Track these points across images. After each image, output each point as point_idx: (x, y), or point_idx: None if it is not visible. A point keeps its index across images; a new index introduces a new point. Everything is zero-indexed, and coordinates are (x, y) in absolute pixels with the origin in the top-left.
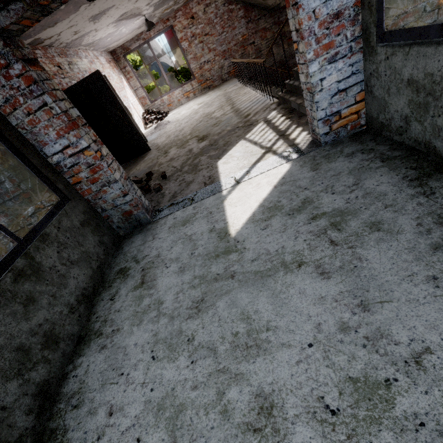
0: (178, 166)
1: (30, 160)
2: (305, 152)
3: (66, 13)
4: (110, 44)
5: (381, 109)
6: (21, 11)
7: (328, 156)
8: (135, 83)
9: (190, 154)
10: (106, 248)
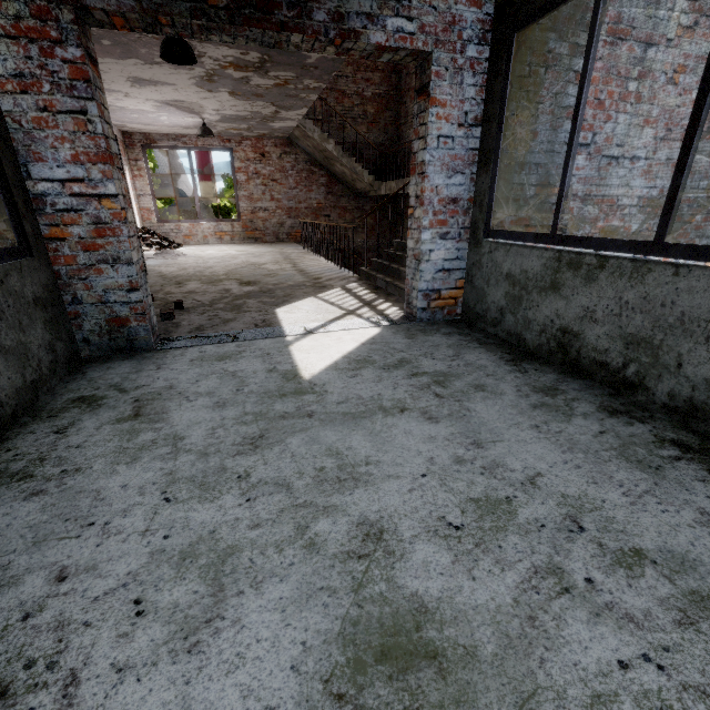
0: (205, 300)
1: (3, 164)
2: (398, 322)
3: (105, 52)
4: (131, 122)
5: (478, 299)
6: (128, 8)
7: (424, 330)
8: (144, 186)
9: (226, 293)
10: (54, 361)
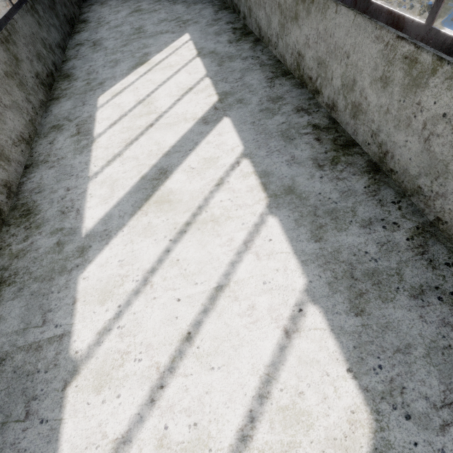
0: None
1: None
2: None
3: None
4: None
5: None
6: None
7: None
8: None
9: None
10: None
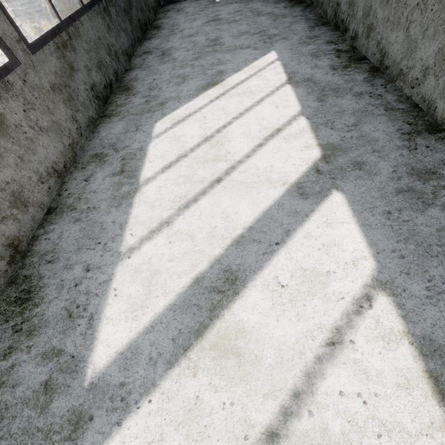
0: None
1: None
2: None
3: None
4: None
5: None
6: None
7: None
8: None
9: None
10: (157, 3)
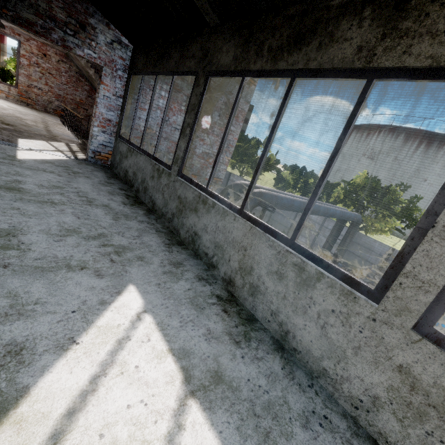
0: None
1: None
2: (79, 159)
3: None
4: None
5: (114, 159)
6: None
7: (88, 164)
8: None
9: None
10: None
